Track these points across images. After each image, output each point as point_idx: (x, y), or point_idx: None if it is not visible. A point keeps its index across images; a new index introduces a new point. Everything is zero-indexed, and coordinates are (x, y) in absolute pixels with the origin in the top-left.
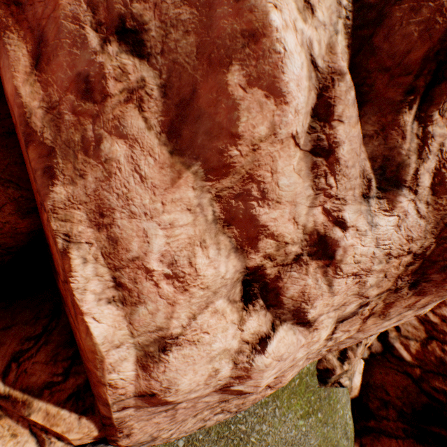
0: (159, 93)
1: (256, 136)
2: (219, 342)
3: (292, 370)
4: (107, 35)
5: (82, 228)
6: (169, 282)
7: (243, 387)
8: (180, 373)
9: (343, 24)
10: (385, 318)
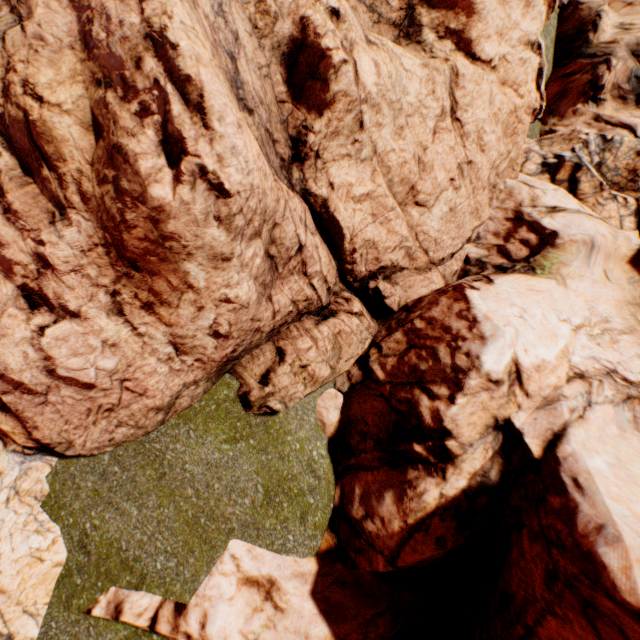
0: None
1: None
2: (19, 334)
3: (153, 377)
4: None
5: None
6: None
7: (68, 373)
8: (7, 356)
9: (3, 148)
10: (173, 307)
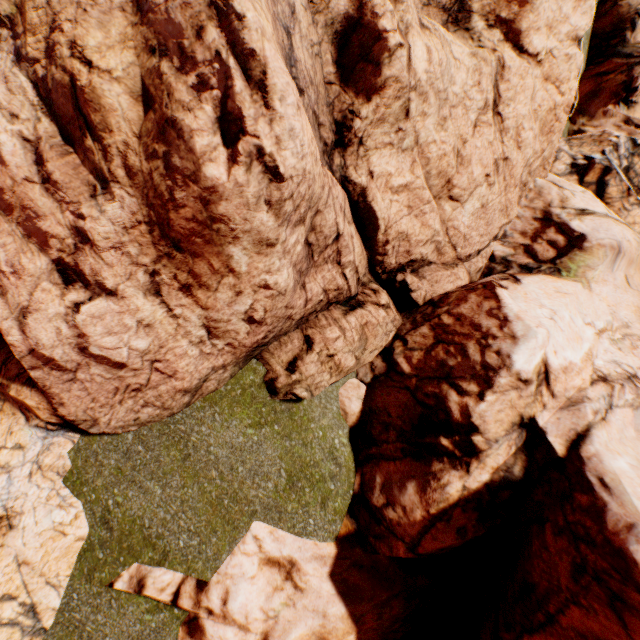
0: None
1: (10, 186)
2: (52, 309)
3: (183, 359)
4: None
5: None
6: (14, 276)
7: (100, 351)
8: (39, 331)
9: (42, 113)
10: (211, 290)
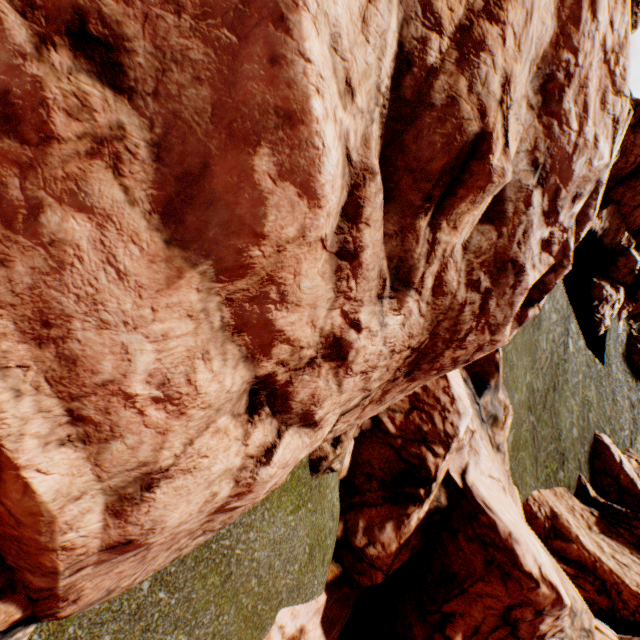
0: (149, 153)
1: (284, 237)
2: (220, 464)
3: (289, 469)
4: (49, 32)
5: (9, 345)
6: (159, 407)
7: (240, 503)
8: (170, 508)
9: (379, 113)
10: (381, 404)
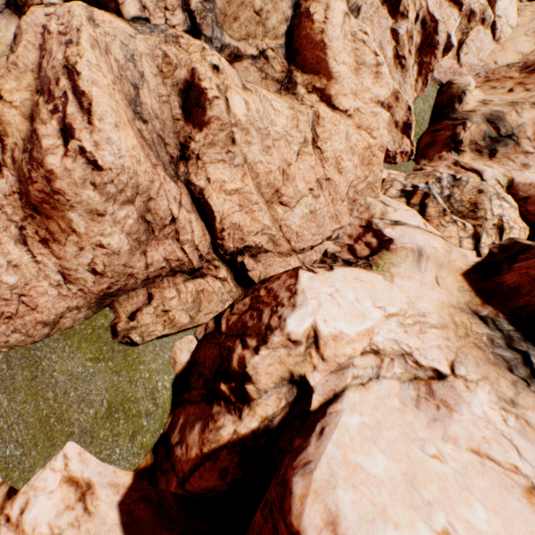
0: None
1: None
2: None
3: (44, 296)
4: None
5: None
6: None
7: None
8: None
9: None
10: (62, 244)
